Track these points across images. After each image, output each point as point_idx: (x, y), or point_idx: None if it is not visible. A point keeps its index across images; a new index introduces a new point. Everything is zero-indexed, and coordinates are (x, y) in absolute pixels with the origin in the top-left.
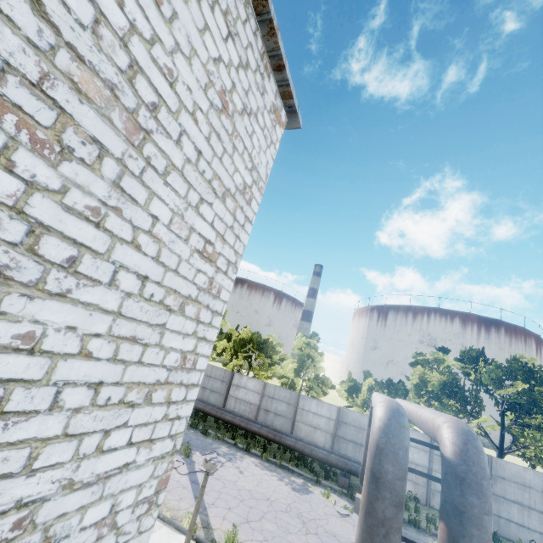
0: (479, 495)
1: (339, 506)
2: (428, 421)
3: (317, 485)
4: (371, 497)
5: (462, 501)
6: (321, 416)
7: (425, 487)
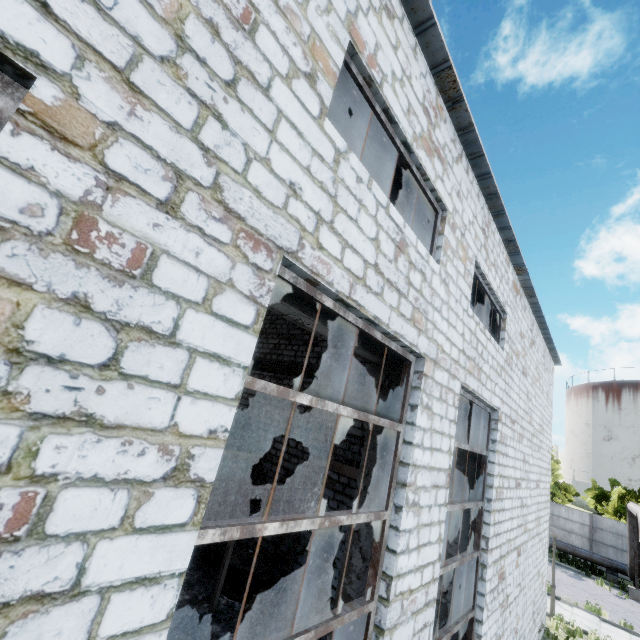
0: None
1: (614, 592)
2: None
3: (588, 577)
4: None
5: None
6: (573, 521)
7: None
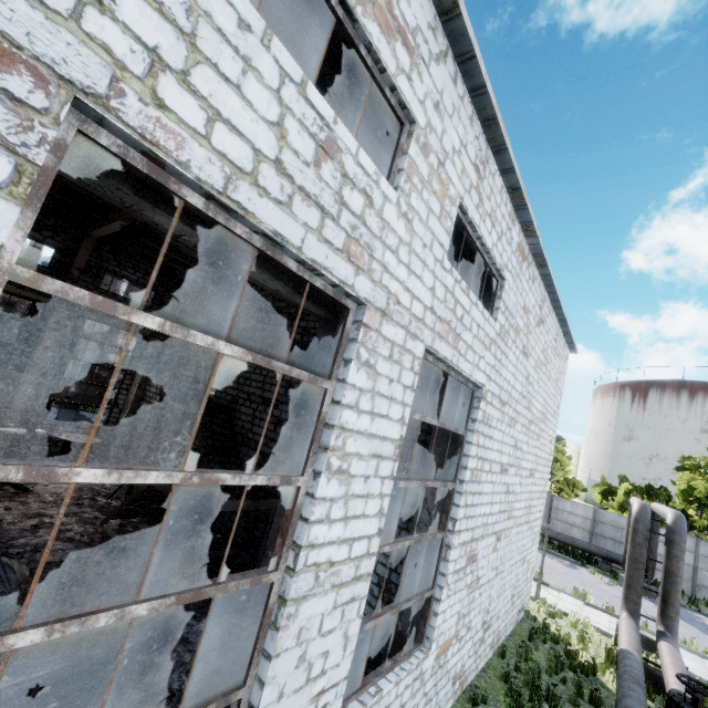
0: (679, 536)
1: (605, 580)
2: (664, 512)
3: (582, 567)
4: (633, 536)
5: (672, 538)
6: (577, 515)
7: (690, 582)
